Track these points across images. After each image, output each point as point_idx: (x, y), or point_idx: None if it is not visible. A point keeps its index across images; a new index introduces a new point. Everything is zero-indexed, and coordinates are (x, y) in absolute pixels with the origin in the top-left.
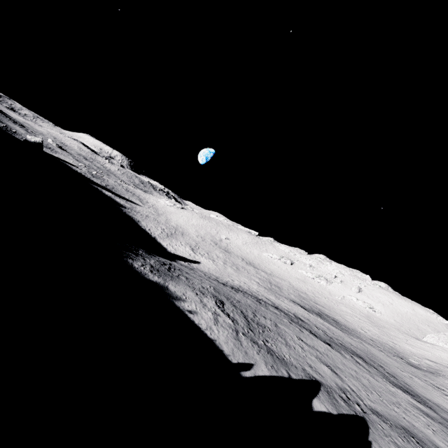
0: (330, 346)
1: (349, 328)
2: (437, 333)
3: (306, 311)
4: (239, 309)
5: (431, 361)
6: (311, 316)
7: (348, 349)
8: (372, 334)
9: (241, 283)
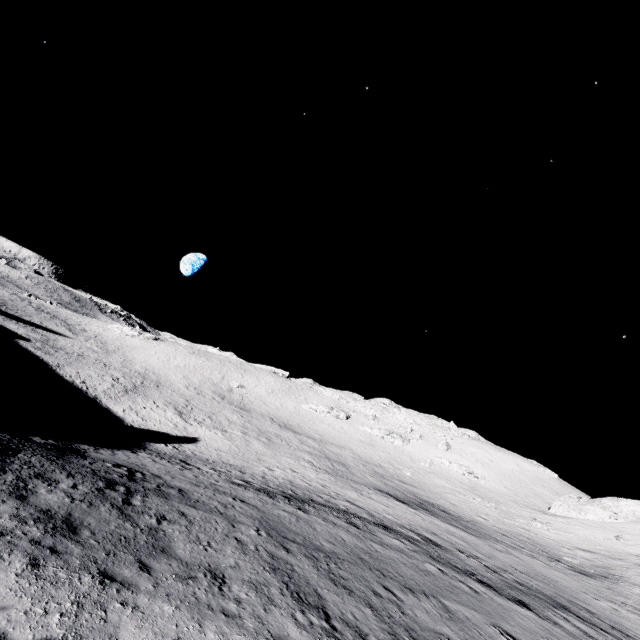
0: (529, 608)
1: (468, 520)
2: (562, 497)
3: (409, 506)
4: (362, 600)
5: (585, 551)
6: (424, 517)
7: (537, 594)
8: (494, 520)
9: (288, 473)
